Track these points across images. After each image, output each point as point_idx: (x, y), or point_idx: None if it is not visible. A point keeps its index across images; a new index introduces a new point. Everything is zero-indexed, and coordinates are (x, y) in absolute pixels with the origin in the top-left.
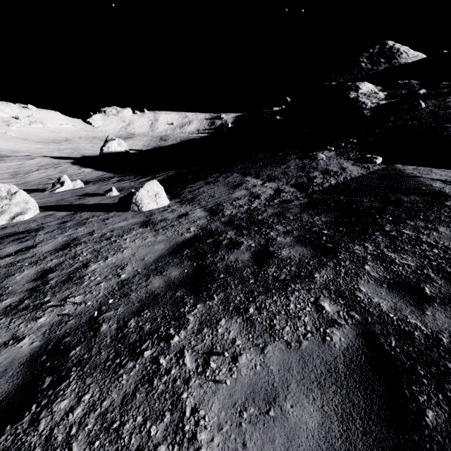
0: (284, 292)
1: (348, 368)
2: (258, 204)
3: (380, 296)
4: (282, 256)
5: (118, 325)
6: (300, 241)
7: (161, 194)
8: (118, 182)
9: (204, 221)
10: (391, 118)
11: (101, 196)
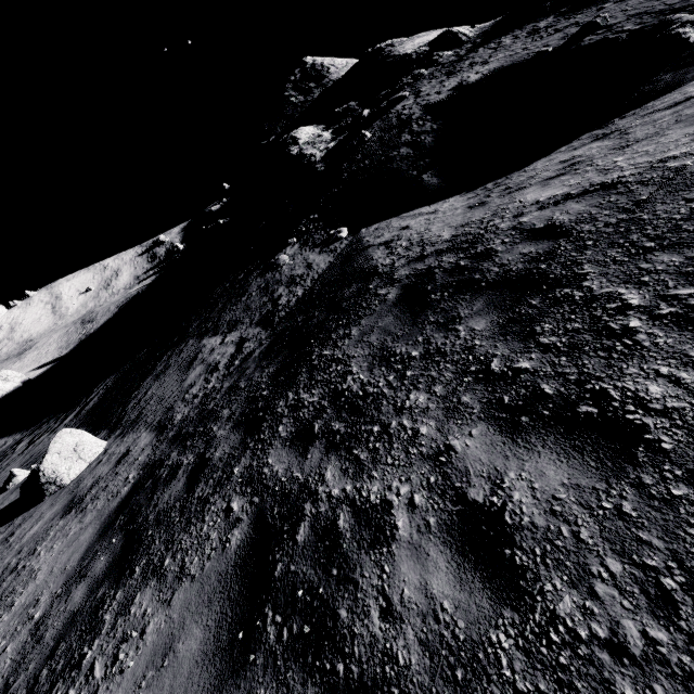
0: (201, 515)
1: (235, 567)
2: (215, 381)
3: (281, 460)
4: (215, 460)
5: (27, 689)
6: (237, 424)
7: (84, 442)
8: (29, 448)
9: (147, 453)
10: (345, 166)
11: (1, 495)
